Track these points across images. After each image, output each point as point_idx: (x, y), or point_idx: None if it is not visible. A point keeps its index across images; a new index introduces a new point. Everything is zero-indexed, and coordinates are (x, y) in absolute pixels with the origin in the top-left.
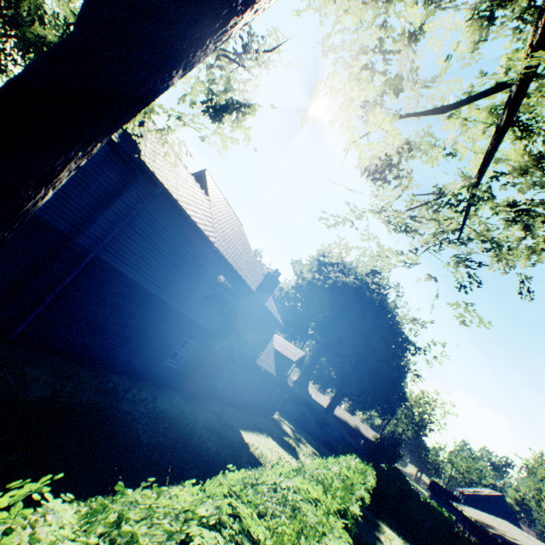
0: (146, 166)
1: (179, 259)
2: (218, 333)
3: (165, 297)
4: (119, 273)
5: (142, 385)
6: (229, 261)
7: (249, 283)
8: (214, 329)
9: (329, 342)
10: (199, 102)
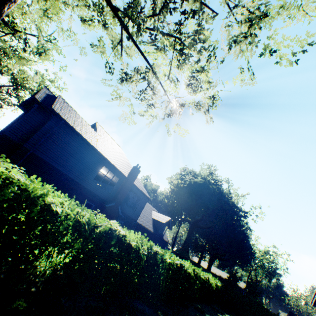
0: (54, 110)
1: (78, 156)
2: (108, 200)
3: (72, 176)
4: (45, 162)
5: None
6: (107, 158)
7: (122, 171)
8: (105, 198)
9: (196, 221)
10: (35, 52)
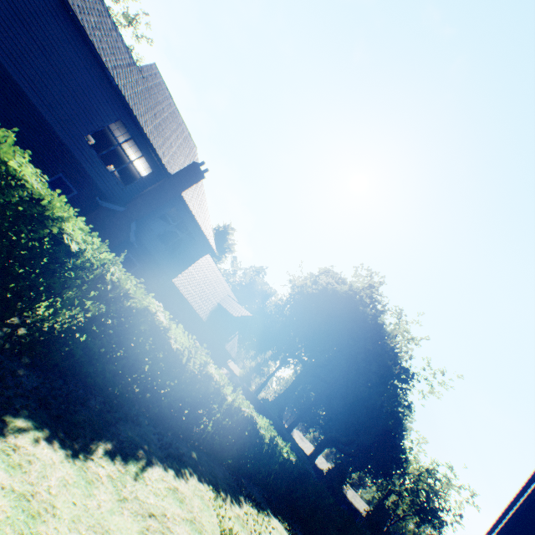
0: None
1: (58, 61)
2: (114, 200)
3: (34, 99)
4: None
5: None
6: (130, 106)
7: (162, 157)
8: (107, 191)
9: (316, 364)
10: None
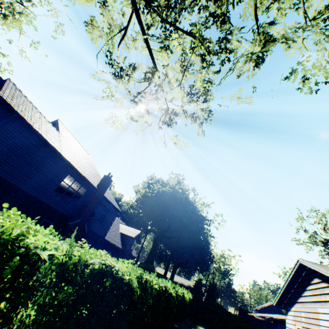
0: (3, 99)
1: (34, 162)
2: (71, 216)
3: (25, 188)
4: None
5: None
6: (73, 165)
7: (91, 181)
8: (68, 213)
9: (162, 231)
10: None
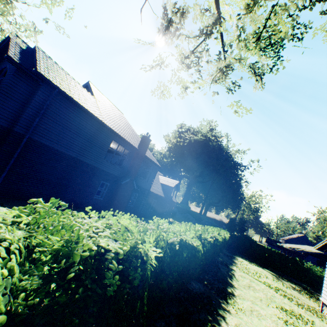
0: (42, 75)
1: (83, 134)
2: (121, 176)
3: (82, 158)
4: (48, 147)
5: (82, 210)
6: (115, 131)
7: (132, 143)
8: (118, 174)
9: (195, 177)
10: None
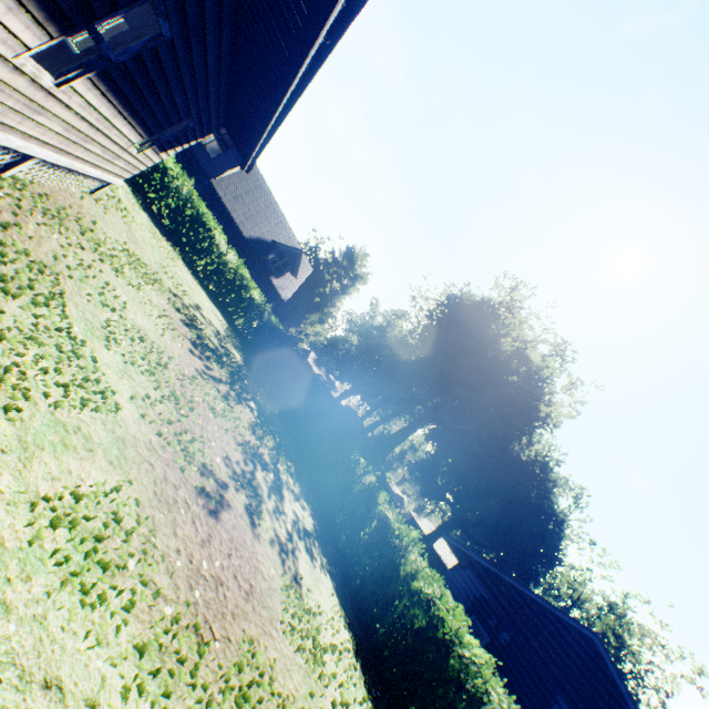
0: None
1: None
2: None
3: None
4: None
5: None
6: None
7: None
8: None
9: (436, 404)
10: None
